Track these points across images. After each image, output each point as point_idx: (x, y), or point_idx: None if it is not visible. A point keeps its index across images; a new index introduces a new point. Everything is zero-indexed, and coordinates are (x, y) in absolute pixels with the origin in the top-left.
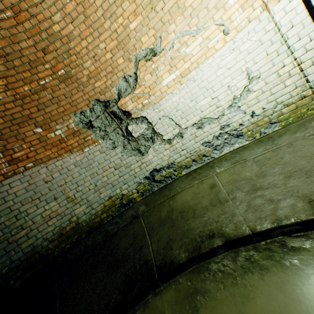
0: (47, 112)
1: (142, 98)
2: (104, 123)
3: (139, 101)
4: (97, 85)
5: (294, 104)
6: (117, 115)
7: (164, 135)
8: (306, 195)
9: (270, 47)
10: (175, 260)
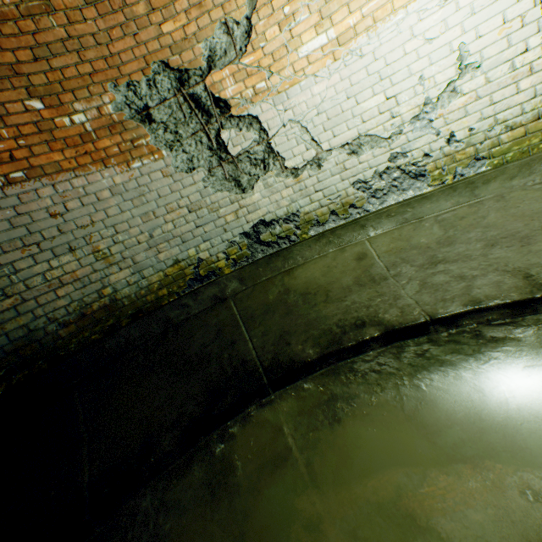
0: (55, 68)
1: (255, 76)
2: (174, 116)
3: (249, 82)
4: (167, 29)
5: (523, 128)
6: (203, 105)
7: (287, 159)
8: (520, 269)
9: (513, 7)
10: (298, 358)
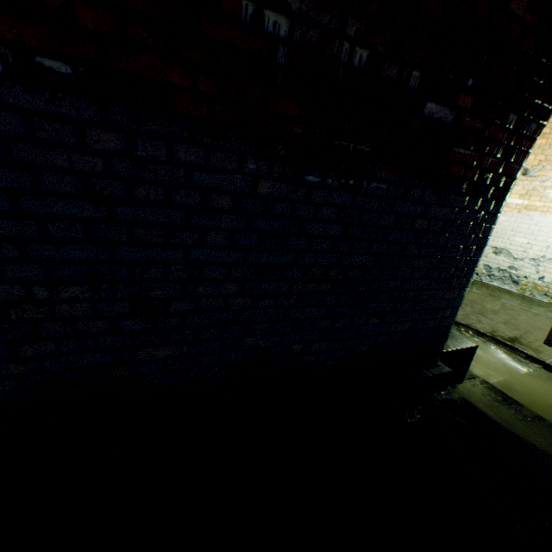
0: None
1: None
2: None
3: None
4: None
5: None
6: None
7: None
8: (497, 330)
9: None
10: None
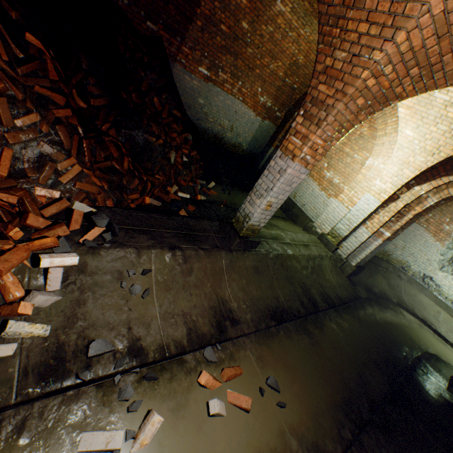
0: None
1: None
2: None
3: None
4: None
5: None
6: None
7: None
8: None
9: None
10: (417, 313)
